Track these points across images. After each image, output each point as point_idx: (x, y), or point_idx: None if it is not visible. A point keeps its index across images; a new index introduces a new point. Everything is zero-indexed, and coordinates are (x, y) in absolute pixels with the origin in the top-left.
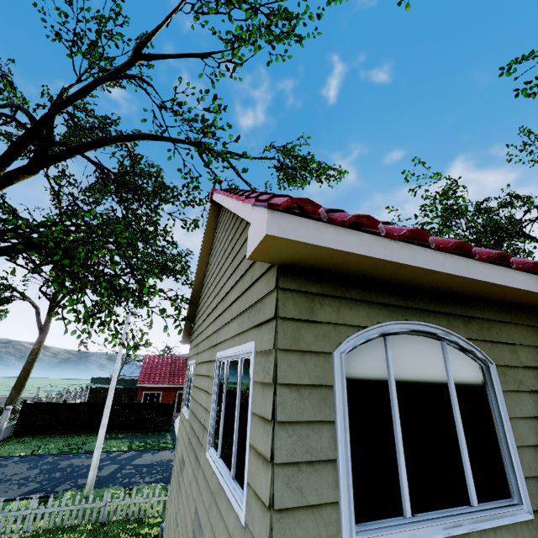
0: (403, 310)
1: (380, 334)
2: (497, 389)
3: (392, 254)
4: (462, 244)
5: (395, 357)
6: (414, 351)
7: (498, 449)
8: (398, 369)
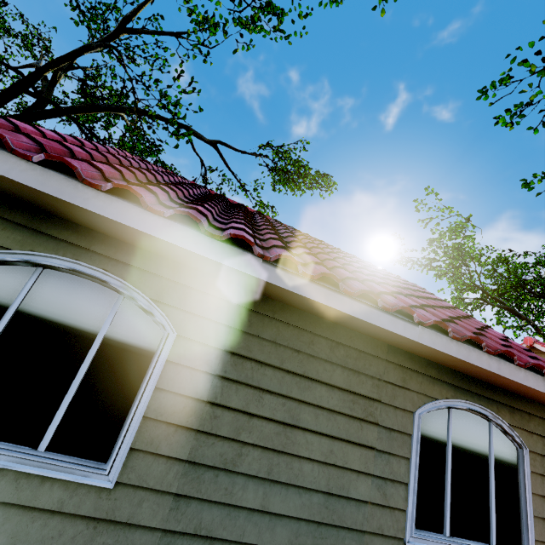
0: (80, 251)
1: (22, 260)
2: (163, 358)
3: (11, 170)
4: (124, 187)
5: (40, 290)
6: (72, 292)
7: (126, 414)
8: (36, 301)
